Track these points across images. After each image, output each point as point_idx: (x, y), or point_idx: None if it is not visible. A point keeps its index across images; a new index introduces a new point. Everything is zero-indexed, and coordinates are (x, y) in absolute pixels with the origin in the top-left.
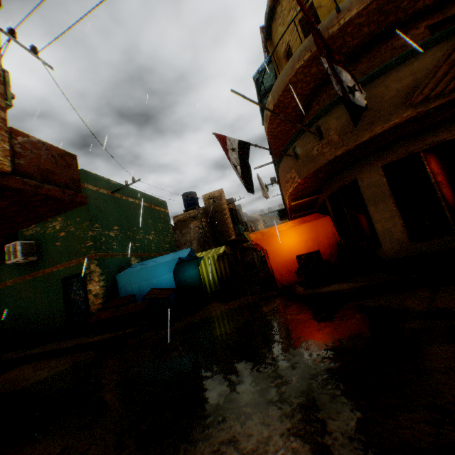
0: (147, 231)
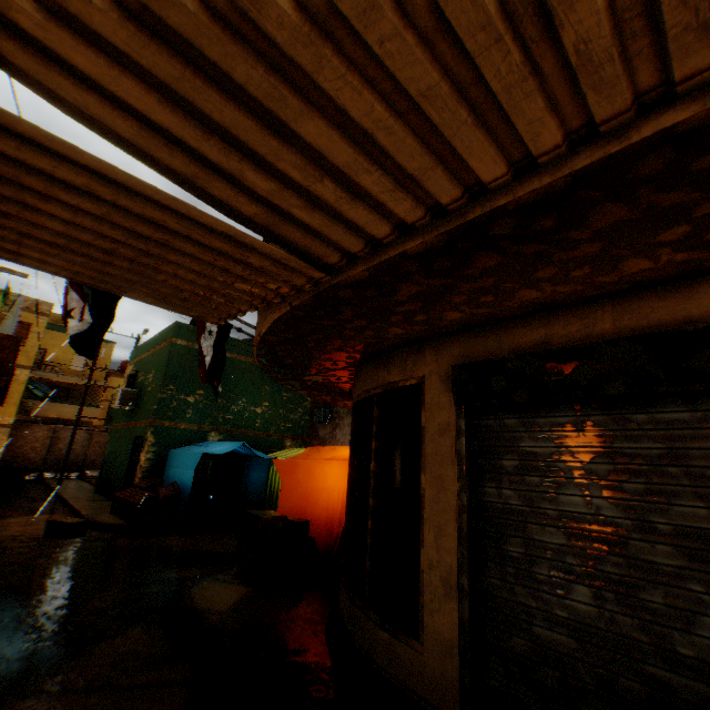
0: (256, 401)
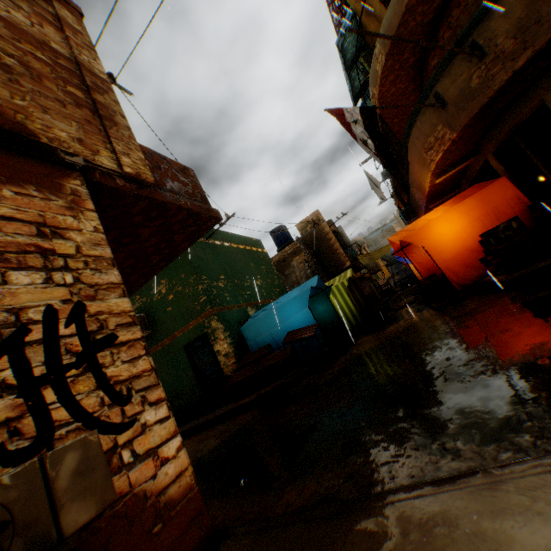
0: (253, 276)
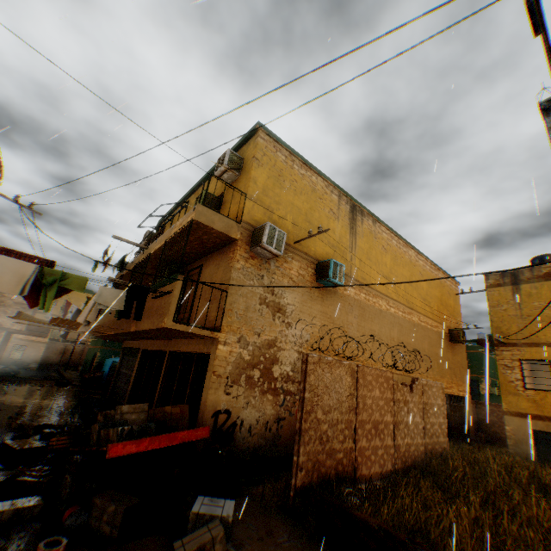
0: None
